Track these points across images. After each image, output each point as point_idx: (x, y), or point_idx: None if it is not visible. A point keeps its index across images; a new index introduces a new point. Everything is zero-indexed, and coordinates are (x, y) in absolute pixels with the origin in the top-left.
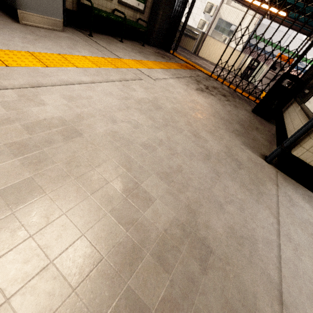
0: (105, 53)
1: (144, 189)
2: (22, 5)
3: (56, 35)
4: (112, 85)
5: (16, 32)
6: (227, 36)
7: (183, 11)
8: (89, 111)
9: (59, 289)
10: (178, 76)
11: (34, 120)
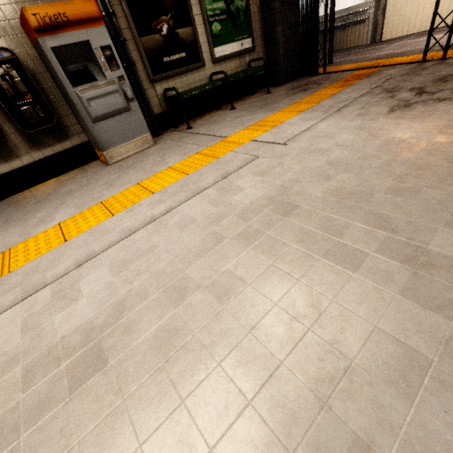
0: (204, 143)
1: None
2: (105, 145)
3: (145, 155)
4: (199, 200)
5: (101, 179)
6: None
7: None
8: (142, 284)
9: None
10: (339, 106)
11: (47, 345)
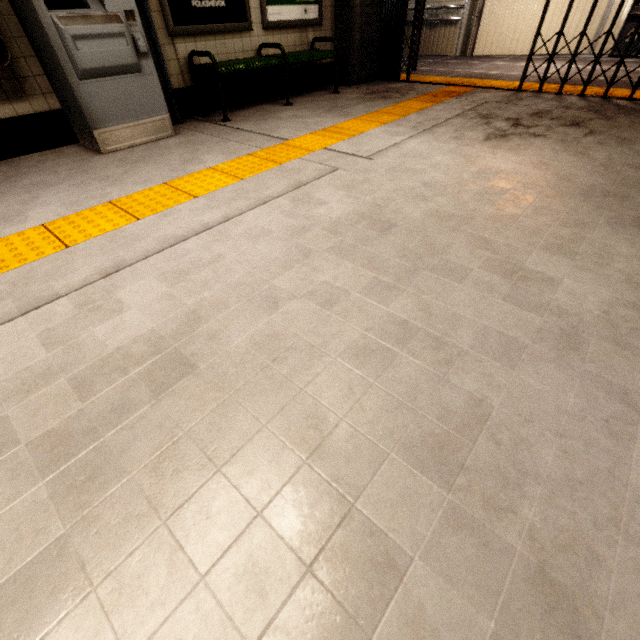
0: (255, 143)
1: (367, 521)
2: (97, 119)
3: (162, 148)
4: (268, 211)
5: (95, 172)
6: None
7: None
8: (215, 294)
9: None
10: (430, 125)
11: (96, 357)
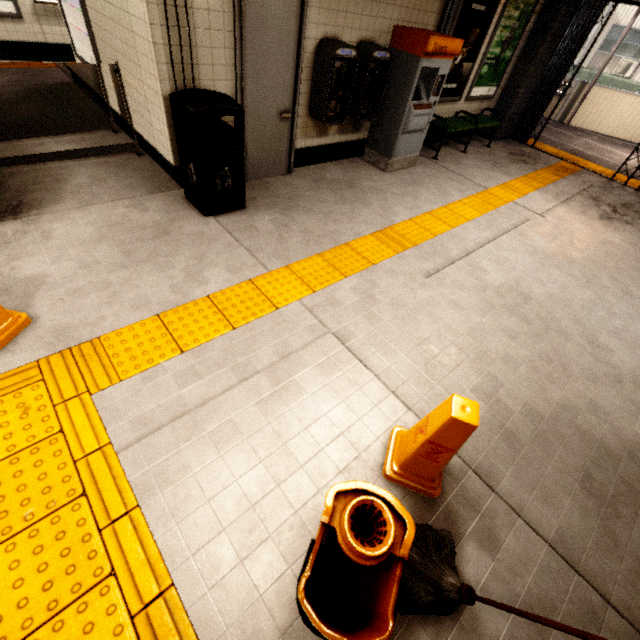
0: (469, 186)
1: (602, 343)
2: (395, 154)
3: (416, 175)
4: (510, 238)
5: (397, 187)
6: (632, 59)
7: (560, 79)
8: (518, 274)
9: (587, 384)
10: (564, 198)
11: (494, 286)
